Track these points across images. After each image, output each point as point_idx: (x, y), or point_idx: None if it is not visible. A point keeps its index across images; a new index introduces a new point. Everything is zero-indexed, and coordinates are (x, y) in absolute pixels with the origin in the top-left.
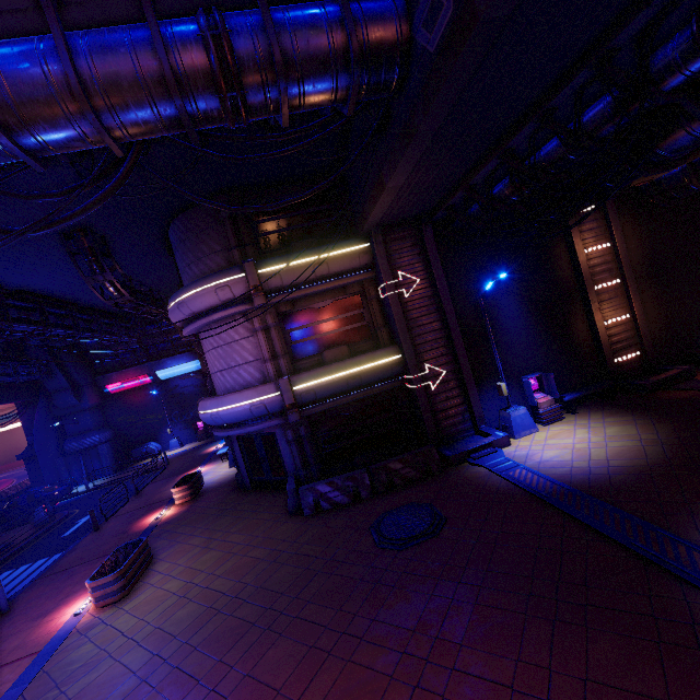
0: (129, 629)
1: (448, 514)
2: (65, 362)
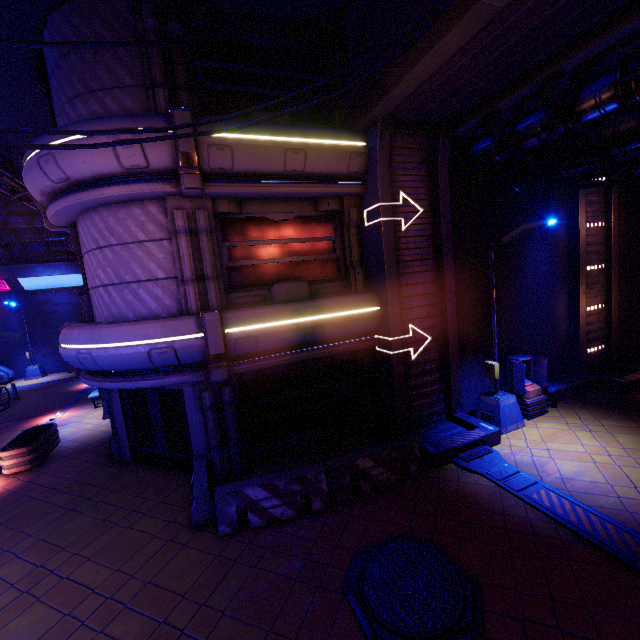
0: None
1: (477, 573)
2: None
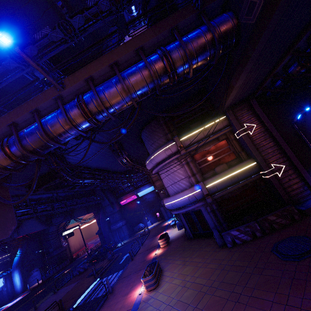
0: (165, 300)
1: None
2: (107, 194)
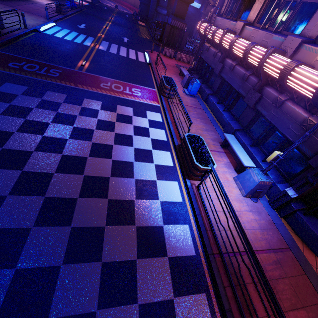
0: None
1: None
2: None
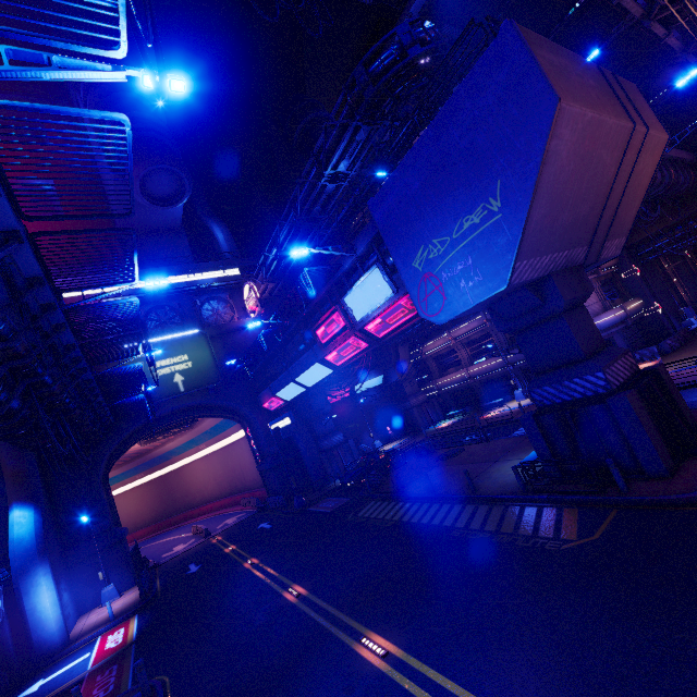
0: None
1: None
2: None
